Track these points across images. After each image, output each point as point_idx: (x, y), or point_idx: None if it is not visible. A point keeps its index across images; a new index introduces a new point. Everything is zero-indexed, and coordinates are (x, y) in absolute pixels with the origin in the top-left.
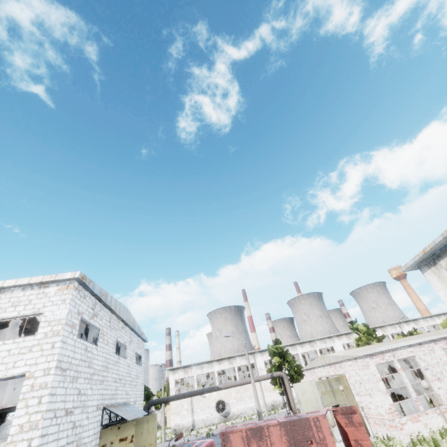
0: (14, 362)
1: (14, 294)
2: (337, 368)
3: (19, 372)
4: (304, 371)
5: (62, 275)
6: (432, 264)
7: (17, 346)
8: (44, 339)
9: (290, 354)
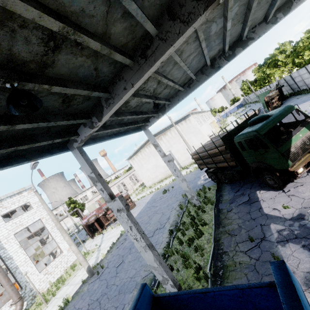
0: (33, 217)
1: (8, 200)
2: None
3: (38, 219)
4: (88, 203)
5: (27, 187)
6: (131, 158)
7: (29, 214)
8: (38, 208)
9: (77, 201)
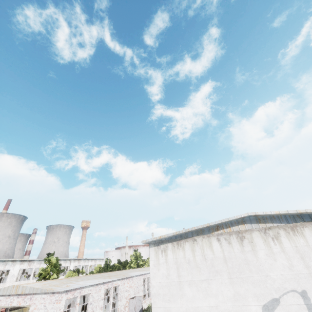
0: None
1: None
2: (26, 299)
3: None
4: None
5: None
6: (157, 244)
7: None
8: None
9: None
